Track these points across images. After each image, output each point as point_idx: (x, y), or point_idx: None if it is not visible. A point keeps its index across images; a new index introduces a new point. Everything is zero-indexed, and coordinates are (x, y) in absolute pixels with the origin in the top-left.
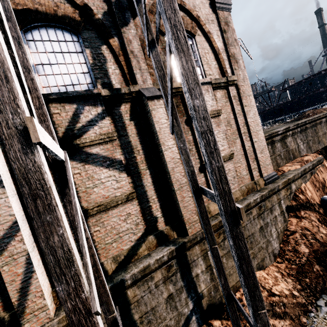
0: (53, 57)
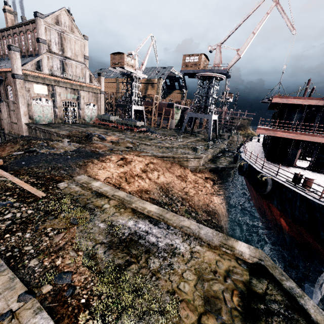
0: None
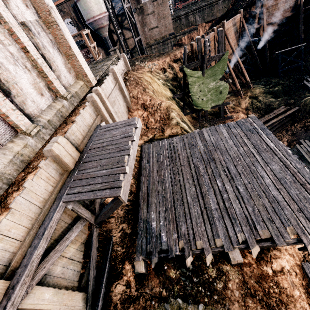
0: (116, 4)
